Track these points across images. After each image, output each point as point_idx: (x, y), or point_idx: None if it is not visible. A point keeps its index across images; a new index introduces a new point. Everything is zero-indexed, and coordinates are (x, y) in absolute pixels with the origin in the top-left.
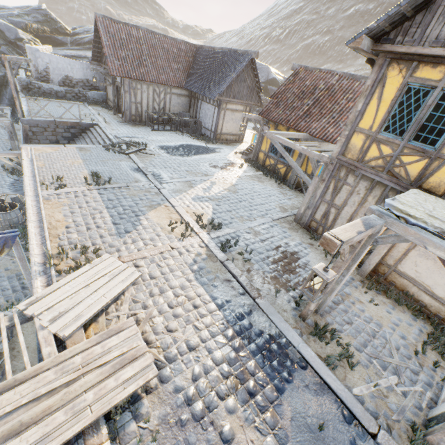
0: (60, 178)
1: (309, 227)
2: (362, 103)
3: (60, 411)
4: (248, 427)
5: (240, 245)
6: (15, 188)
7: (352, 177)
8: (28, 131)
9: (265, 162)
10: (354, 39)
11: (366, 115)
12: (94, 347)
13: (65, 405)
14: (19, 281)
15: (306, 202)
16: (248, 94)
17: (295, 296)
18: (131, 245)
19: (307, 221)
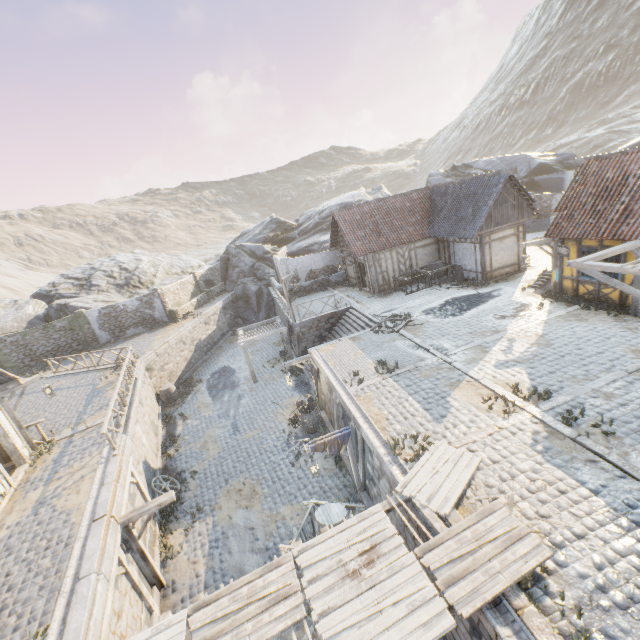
0: (355, 373)
1: None
2: None
3: (477, 572)
4: None
5: (589, 414)
6: (298, 388)
7: None
8: (299, 332)
9: (578, 290)
10: None
11: None
12: (475, 524)
13: (478, 568)
14: (339, 480)
15: None
16: (515, 212)
17: None
18: (454, 430)
19: None
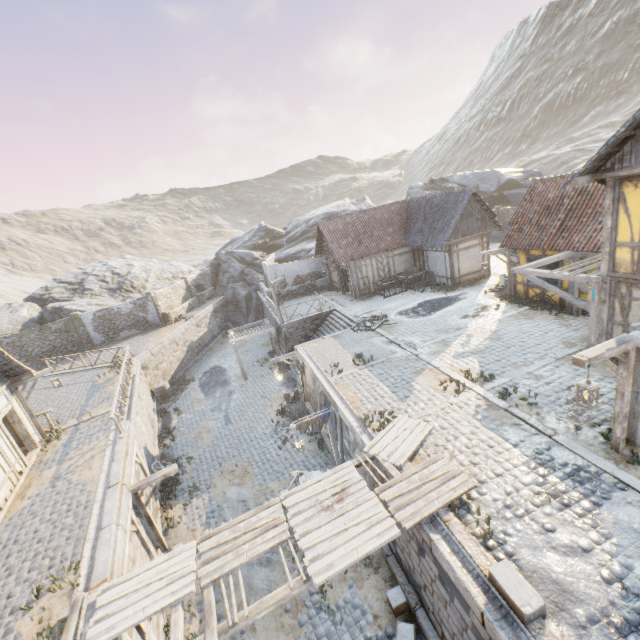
0: (335, 365)
1: (611, 358)
2: (610, 221)
3: (419, 500)
4: (568, 525)
5: (521, 391)
6: (285, 384)
7: (637, 291)
8: (286, 333)
9: (528, 293)
10: (568, 182)
11: (620, 230)
12: (422, 470)
13: (420, 498)
14: (321, 459)
15: (594, 330)
16: (479, 225)
17: (603, 431)
18: (414, 407)
19: None
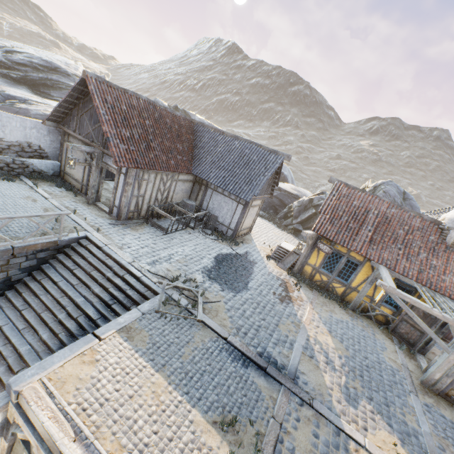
0: None
1: (446, 395)
2: None
3: None
4: None
5: None
6: None
7: None
8: None
9: (314, 276)
10: None
11: None
12: None
13: None
14: None
15: (444, 369)
16: (267, 188)
17: None
18: None
19: (445, 389)
